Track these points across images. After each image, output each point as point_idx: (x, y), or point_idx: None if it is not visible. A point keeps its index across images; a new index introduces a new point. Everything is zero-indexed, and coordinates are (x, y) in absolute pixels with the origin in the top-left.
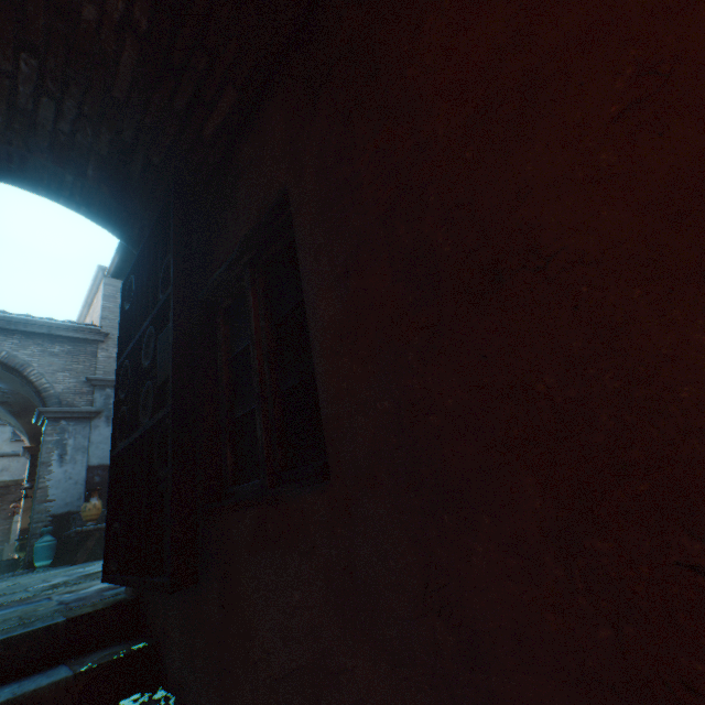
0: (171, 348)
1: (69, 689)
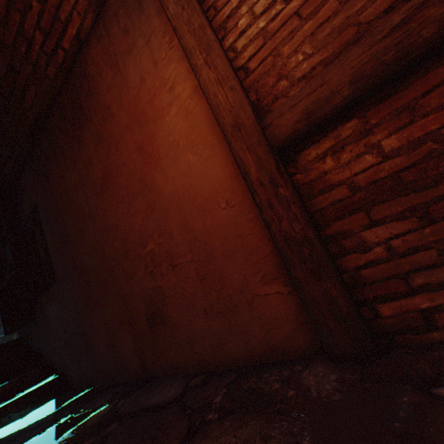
0: (10, 252)
1: (1, 359)
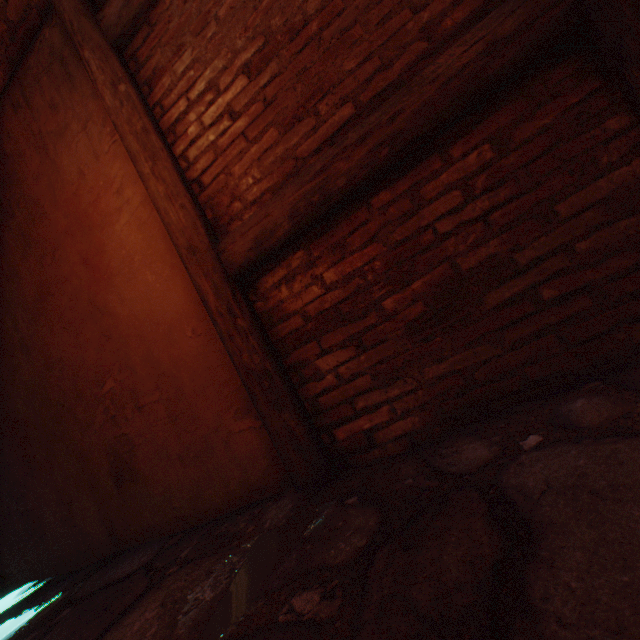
0: None
1: None
